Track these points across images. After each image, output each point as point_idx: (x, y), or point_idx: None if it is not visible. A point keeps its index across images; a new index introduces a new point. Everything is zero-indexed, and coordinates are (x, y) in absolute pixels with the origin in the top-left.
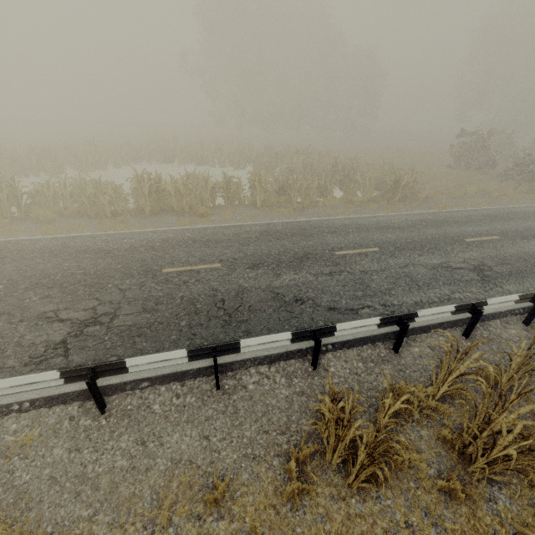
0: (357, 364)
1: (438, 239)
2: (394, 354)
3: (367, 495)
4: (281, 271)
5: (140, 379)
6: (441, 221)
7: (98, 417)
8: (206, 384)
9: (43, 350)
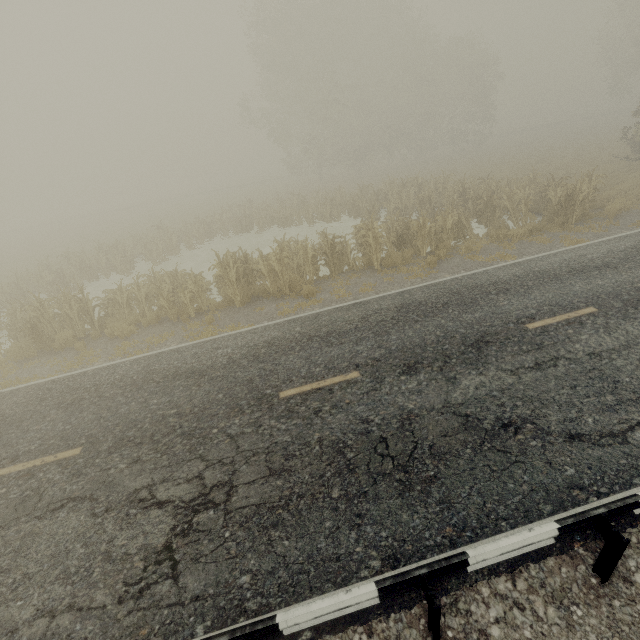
0: None
1: None
2: None
3: None
4: (454, 372)
5: None
6: None
7: None
8: (411, 629)
9: (141, 567)
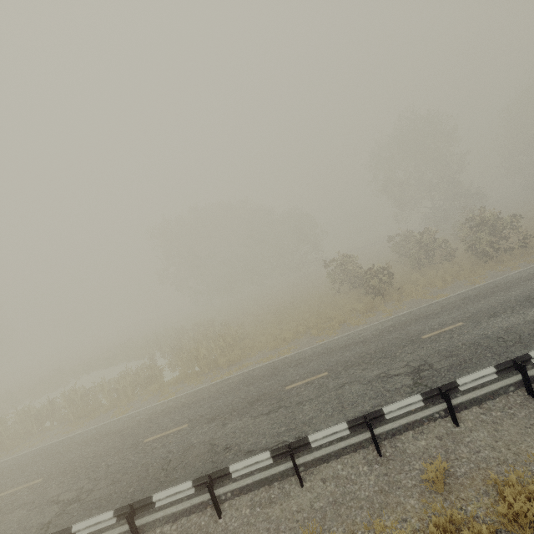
0: None
1: (121, 445)
2: None
3: None
4: None
5: None
6: (181, 405)
7: None
8: None
9: None
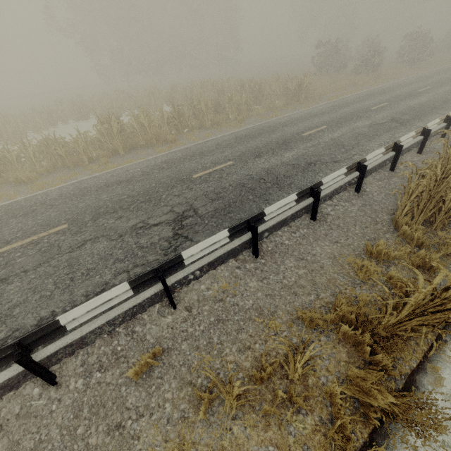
0: (378, 183)
1: (355, 112)
2: (392, 172)
3: (446, 229)
4: (279, 153)
5: (261, 232)
6: (345, 103)
7: (255, 260)
8: (304, 221)
9: (167, 244)
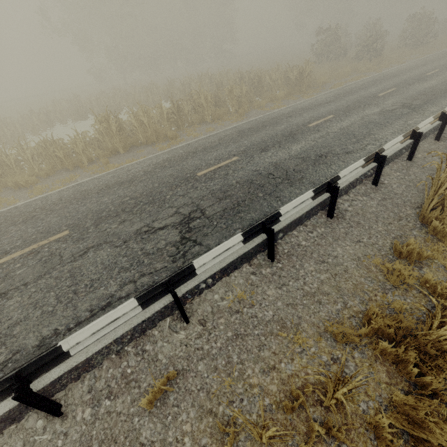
0: (396, 174)
1: (362, 100)
2: (410, 162)
3: None
4: (287, 146)
5: (274, 233)
6: (350, 91)
7: (271, 265)
8: (320, 219)
9: (174, 249)
